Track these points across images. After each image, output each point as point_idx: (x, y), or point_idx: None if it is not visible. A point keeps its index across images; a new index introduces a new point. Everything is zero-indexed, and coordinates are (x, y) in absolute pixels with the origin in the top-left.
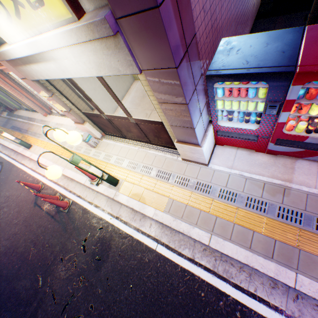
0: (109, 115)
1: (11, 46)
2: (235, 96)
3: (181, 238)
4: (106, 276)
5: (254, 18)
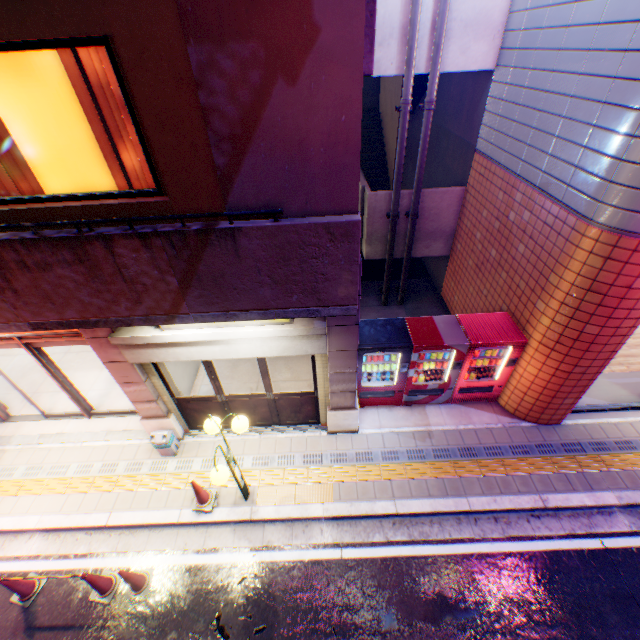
0: (233, 394)
1: (169, 332)
2: (376, 361)
3: (365, 525)
4: None
5: None
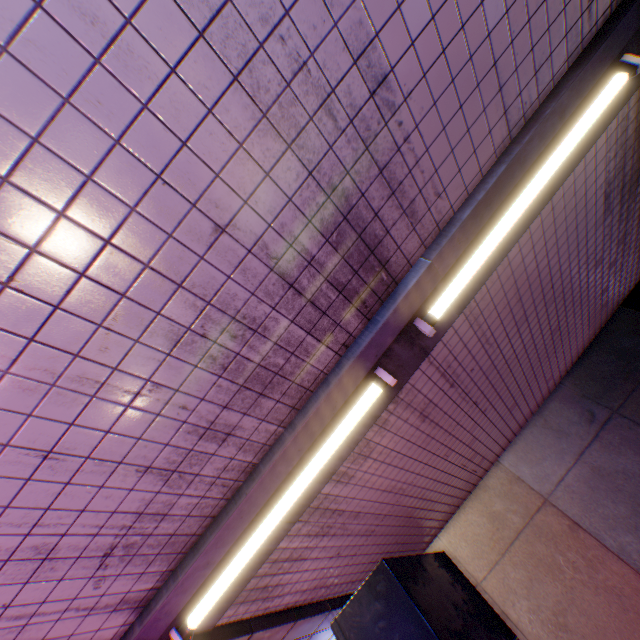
0: None
1: None
2: None
3: None
4: None
5: (616, 304)
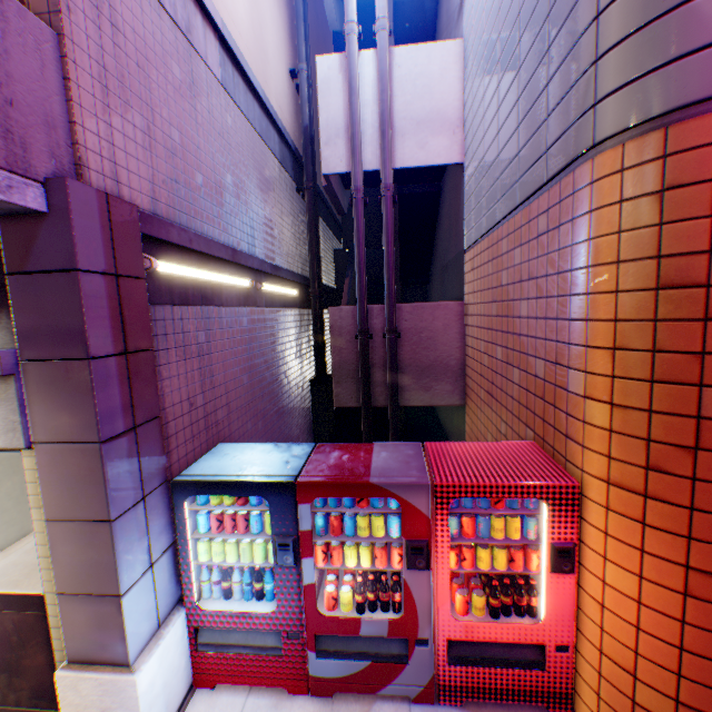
0: None
1: None
2: (230, 529)
3: None
4: None
5: None
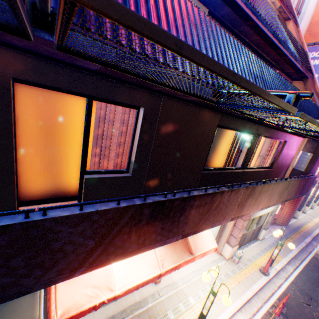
0: (249, 230)
1: None
2: None
3: (292, 262)
4: (317, 297)
5: None
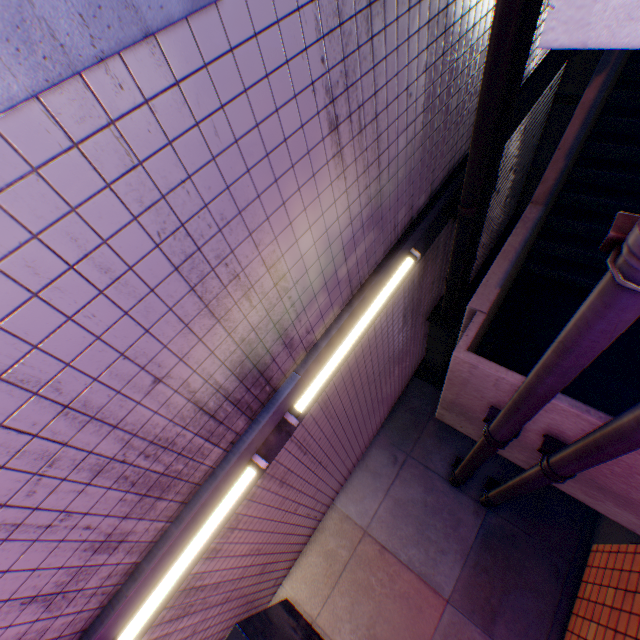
0: None
1: None
2: None
3: None
4: None
5: (411, 374)
